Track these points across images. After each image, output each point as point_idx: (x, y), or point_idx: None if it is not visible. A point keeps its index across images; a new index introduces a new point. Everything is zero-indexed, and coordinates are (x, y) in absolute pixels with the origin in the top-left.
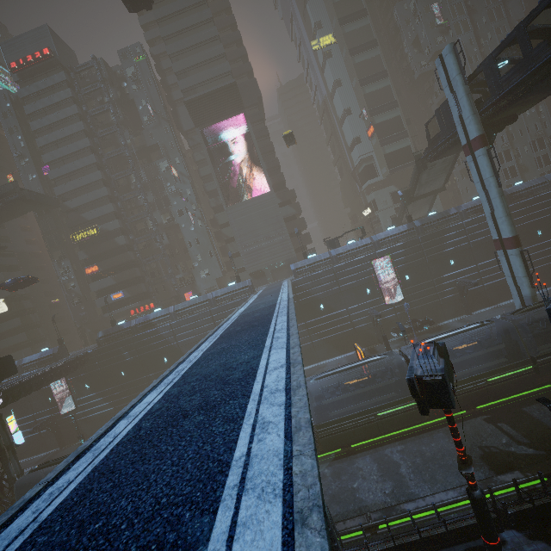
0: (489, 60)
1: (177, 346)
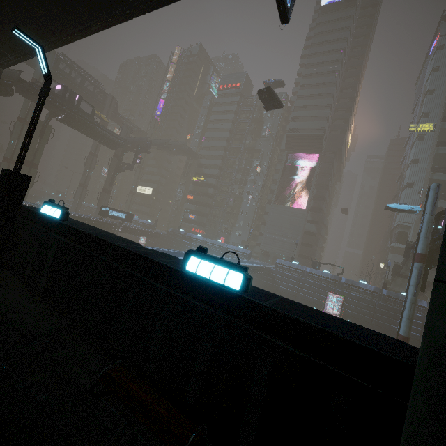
0: None
1: None
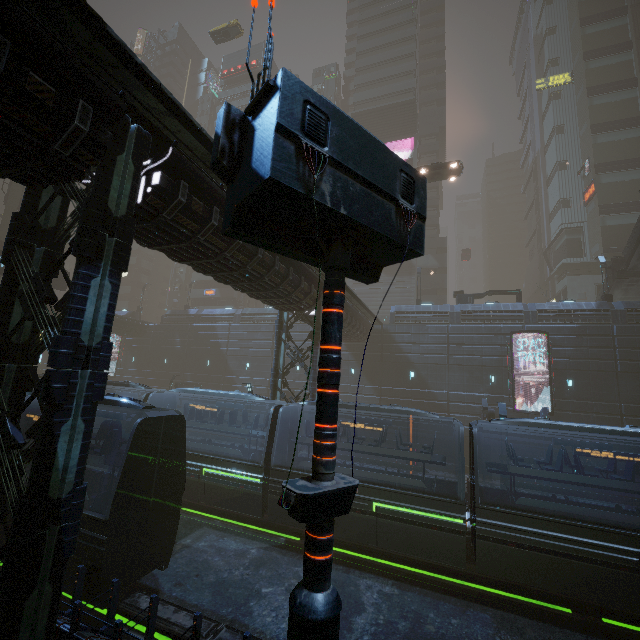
0: None
1: (226, 353)
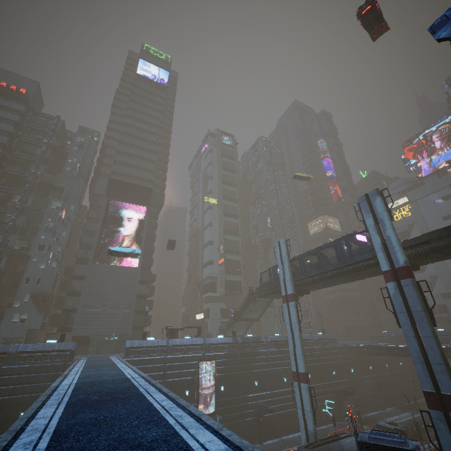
0: (302, 256)
1: None
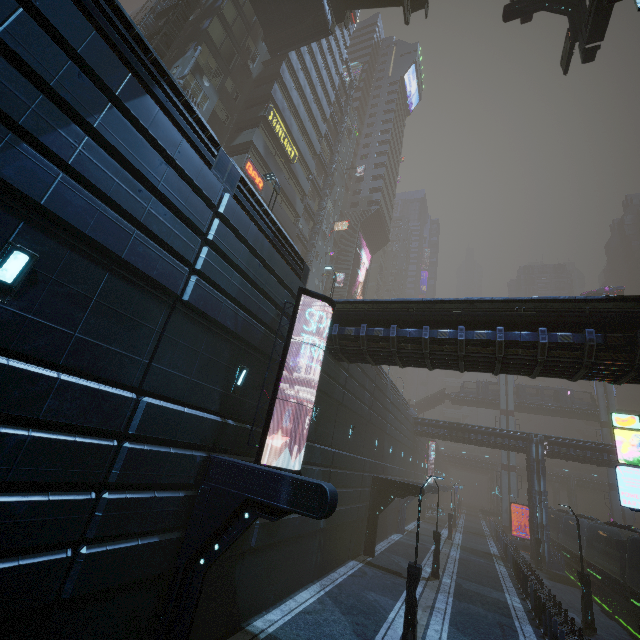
0: (524, 386)
1: (387, 430)
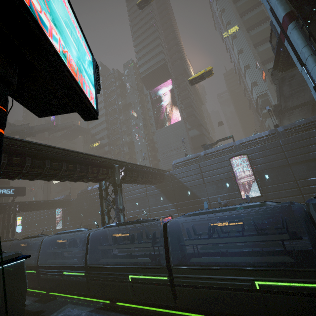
0: None
1: None
